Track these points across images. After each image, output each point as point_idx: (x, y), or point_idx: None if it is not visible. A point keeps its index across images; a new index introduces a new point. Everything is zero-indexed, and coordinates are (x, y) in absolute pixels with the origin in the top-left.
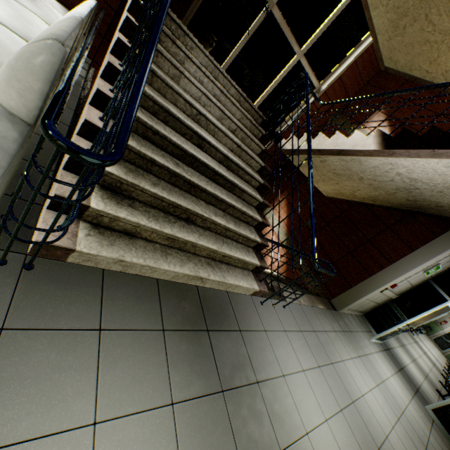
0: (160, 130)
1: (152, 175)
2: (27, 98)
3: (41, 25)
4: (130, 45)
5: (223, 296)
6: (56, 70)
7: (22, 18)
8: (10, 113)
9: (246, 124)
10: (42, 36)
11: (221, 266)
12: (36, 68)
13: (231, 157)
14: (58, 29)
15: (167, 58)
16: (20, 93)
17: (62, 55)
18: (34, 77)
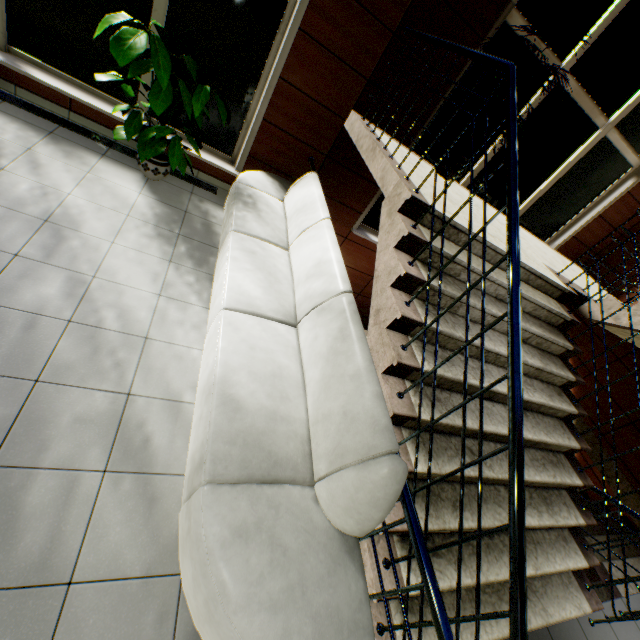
0: (454, 422)
1: (444, 483)
2: (363, 524)
3: (281, 263)
4: (408, 308)
5: (541, 634)
6: (398, 495)
7: (271, 278)
8: (342, 532)
9: (539, 314)
10: (361, 419)
11: (534, 585)
12: (379, 500)
13: (534, 400)
14: (371, 396)
15: (448, 295)
16: (357, 521)
17: (405, 476)
18: (376, 509)
